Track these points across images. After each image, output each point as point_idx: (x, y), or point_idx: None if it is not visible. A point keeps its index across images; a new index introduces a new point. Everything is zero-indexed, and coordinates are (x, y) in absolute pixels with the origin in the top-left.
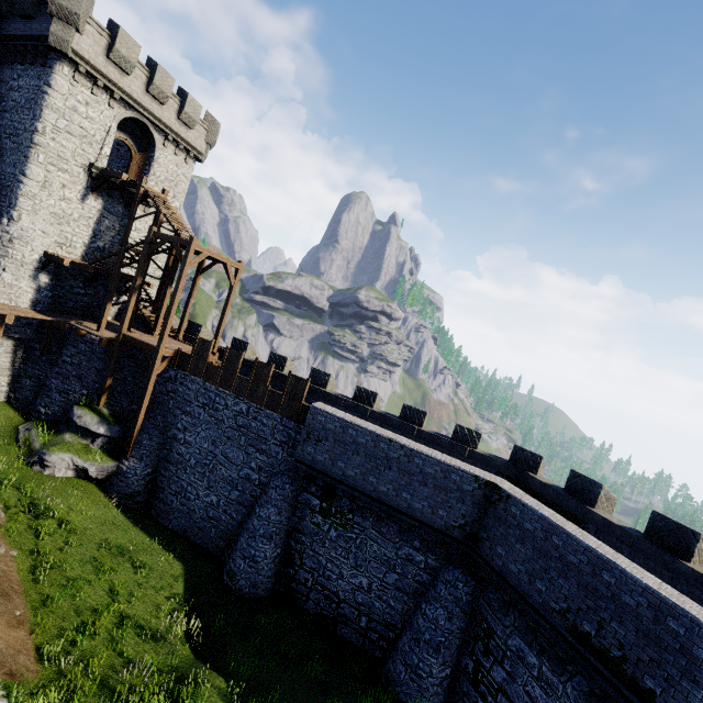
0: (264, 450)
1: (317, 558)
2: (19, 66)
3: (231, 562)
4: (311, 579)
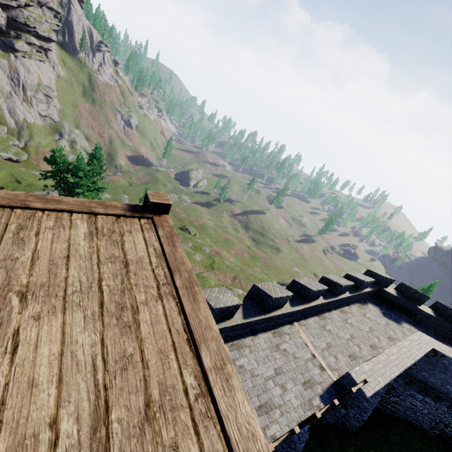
0: None
1: None
2: None
3: None
4: None
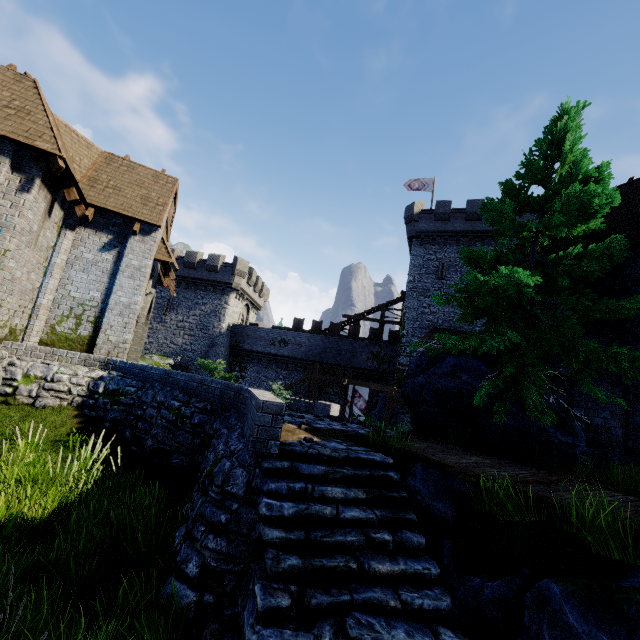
0: None
1: None
2: (490, 247)
3: None
4: None
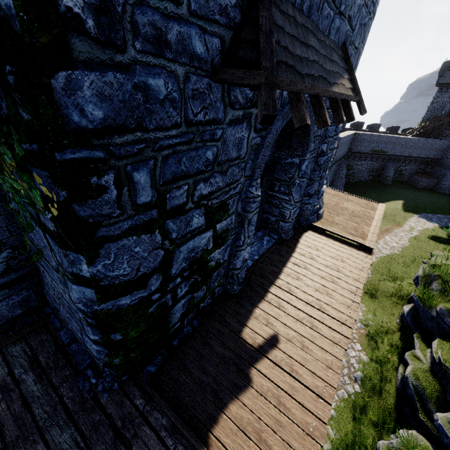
0: None
1: None
2: None
3: None
4: None
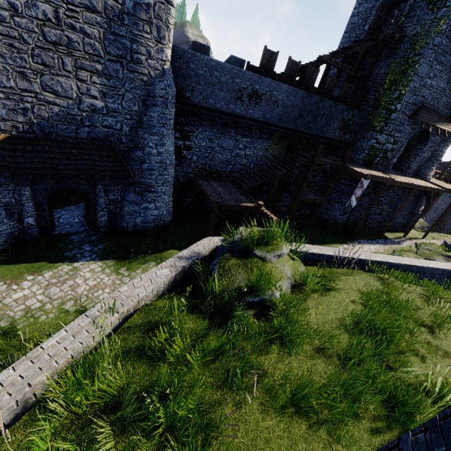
0: None
1: None
2: None
3: (448, 227)
4: None
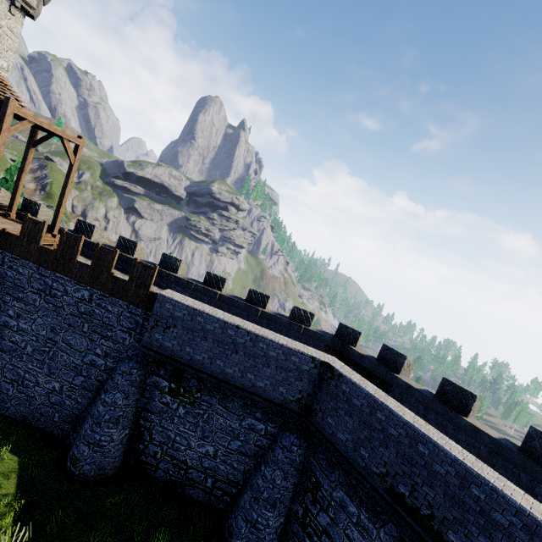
0: (109, 337)
1: (167, 433)
2: None
3: (74, 449)
4: (160, 452)
